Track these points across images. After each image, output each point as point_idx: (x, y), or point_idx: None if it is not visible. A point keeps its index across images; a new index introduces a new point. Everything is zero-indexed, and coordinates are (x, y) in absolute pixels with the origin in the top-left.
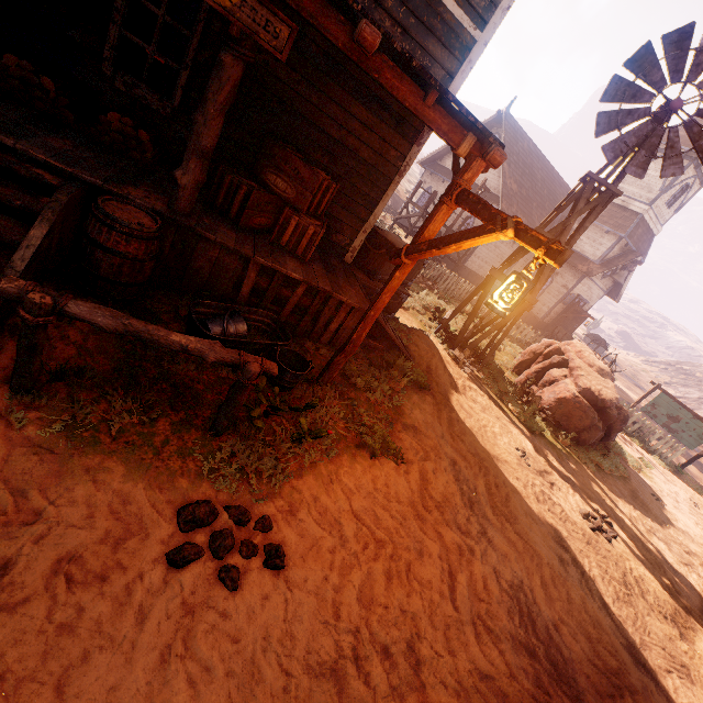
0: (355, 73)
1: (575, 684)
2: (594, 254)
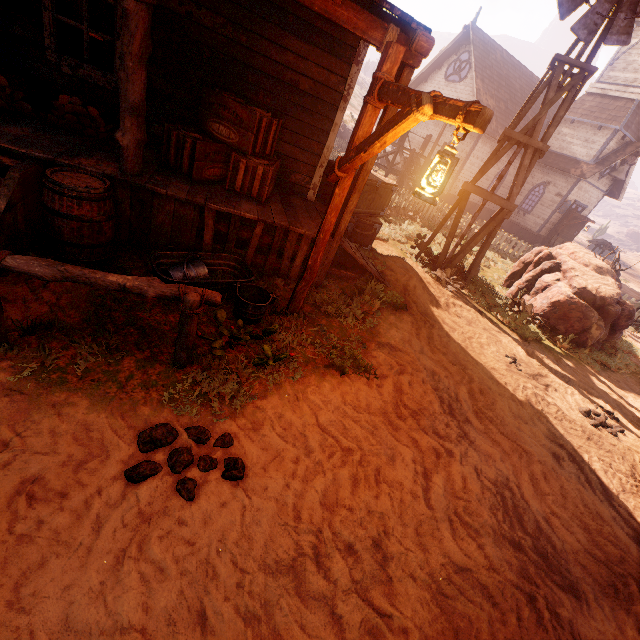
0: (277, 1)
1: (567, 574)
2: (588, 154)
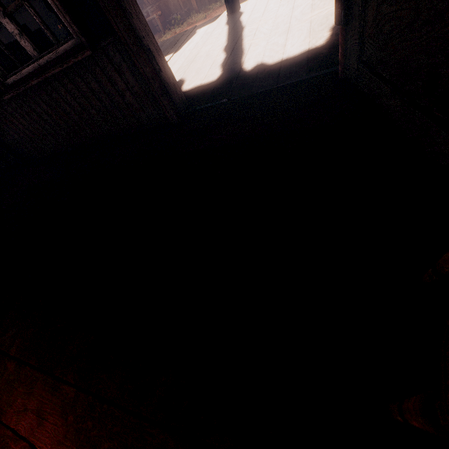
0: None
1: None
2: None
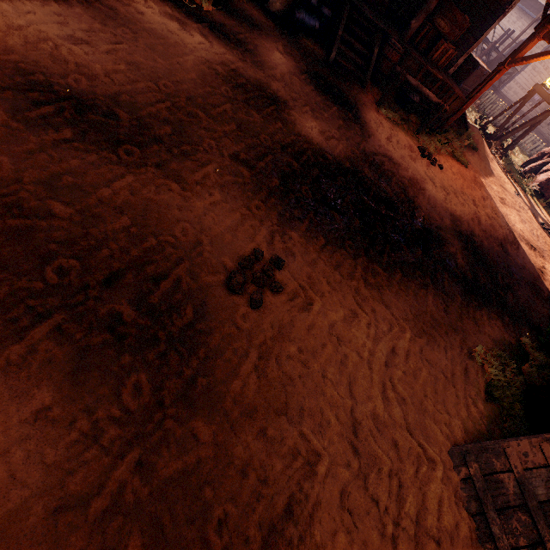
0: None
1: (519, 237)
2: None
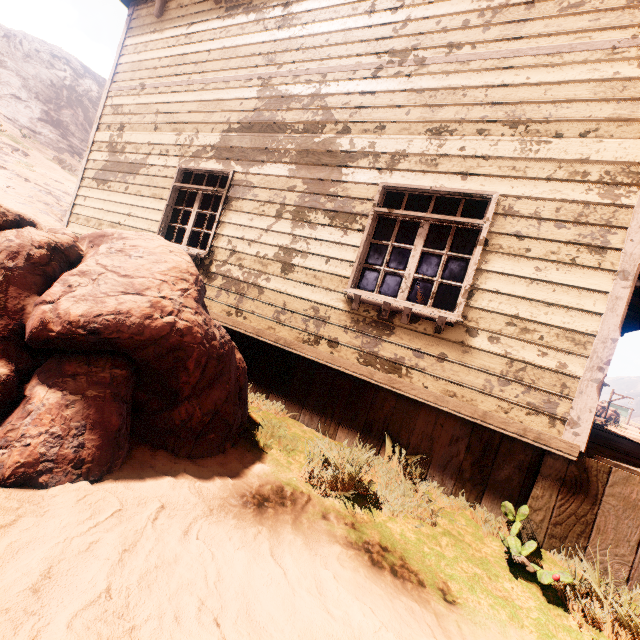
0: None
1: None
2: None
